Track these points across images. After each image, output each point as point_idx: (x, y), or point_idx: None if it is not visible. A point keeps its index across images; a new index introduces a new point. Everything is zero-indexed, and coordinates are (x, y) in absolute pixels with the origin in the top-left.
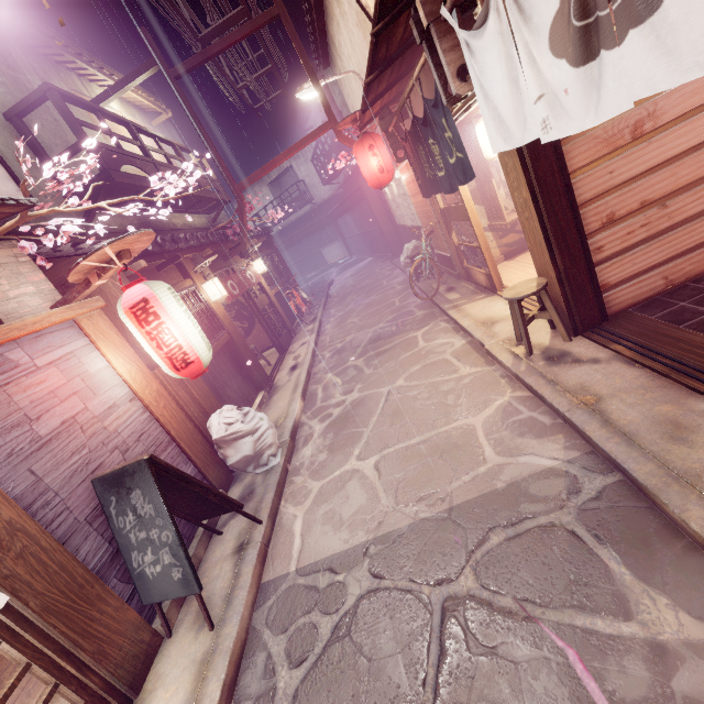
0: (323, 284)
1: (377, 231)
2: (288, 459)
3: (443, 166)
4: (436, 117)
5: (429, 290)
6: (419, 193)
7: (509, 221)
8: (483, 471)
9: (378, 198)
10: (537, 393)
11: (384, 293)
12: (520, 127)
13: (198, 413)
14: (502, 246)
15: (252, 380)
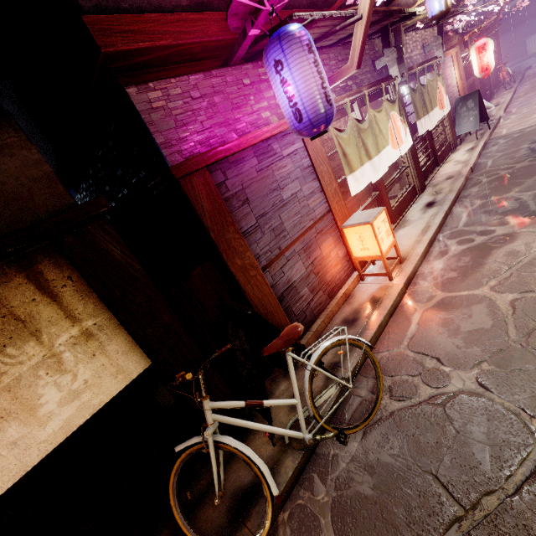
0: (520, 69)
1: None
2: (497, 123)
3: None
4: None
5: None
6: None
7: None
8: None
9: None
10: None
11: None
12: None
13: None
14: None
15: None
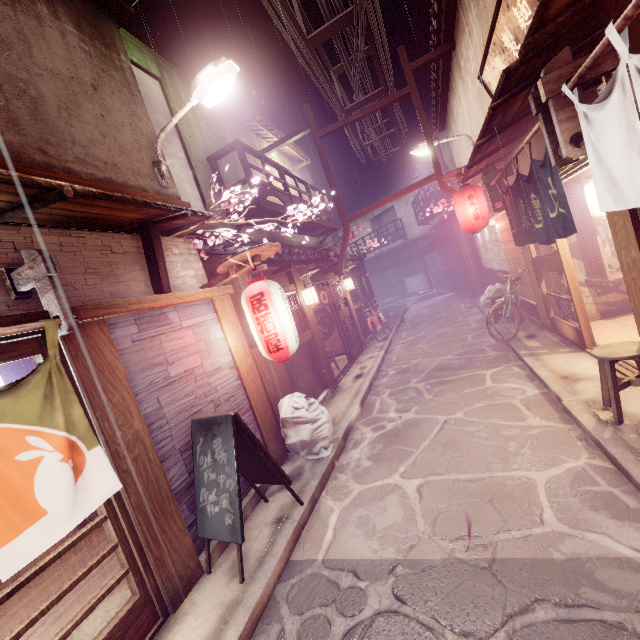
0: (400, 309)
1: (462, 270)
2: (337, 455)
3: (542, 219)
4: (541, 175)
5: (506, 333)
6: (512, 240)
7: (612, 279)
8: (538, 533)
9: (468, 241)
10: (622, 467)
11: (458, 327)
12: (636, 189)
13: (274, 392)
14: (599, 304)
15: (321, 377)
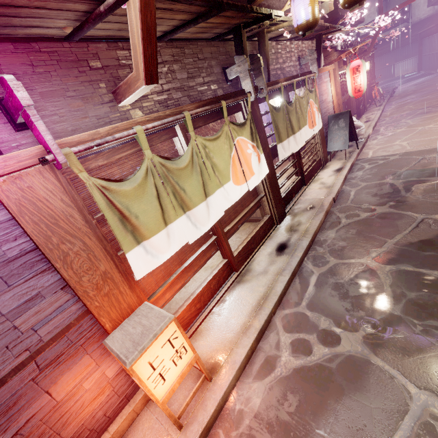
0: (389, 89)
1: None
2: (366, 142)
3: None
4: None
5: None
6: None
7: None
8: None
9: None
10: None
11: None
12: None
13: None
14: None
15: None
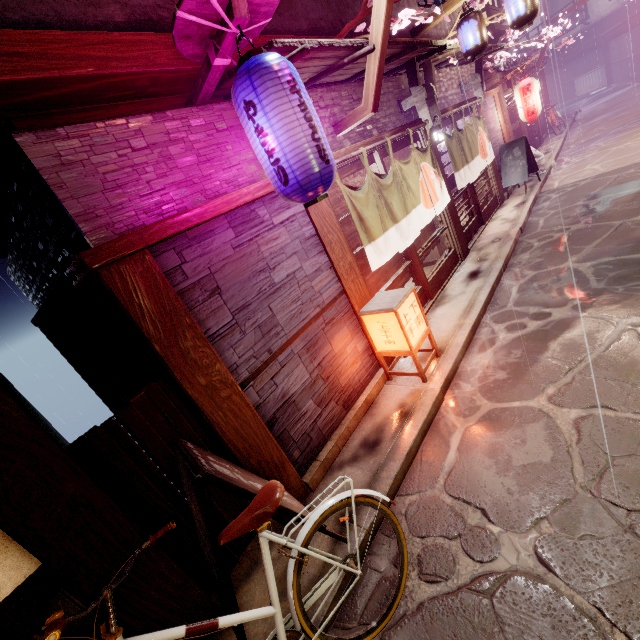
0: (569, 112)
1: None
2: (548, 174)
3: None
4: None
5: None
6: None
7: None
8: None
9: None
10: None
11: (636, 109)
12: None
13: None
14: None
15: None
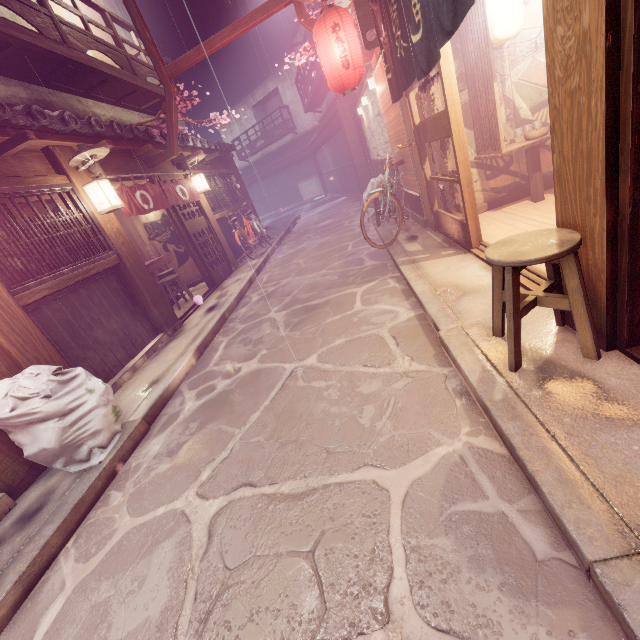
0: (290, 218)
1: (351, 167)
2: (124, 453)
3: (421, 12)
4: None
5: (387, 237)
6: (392, 105)
7: (506, 152)
8: None
9: (355, 127)
10: (523, 465)
11: (341, 234)
12: None
13: None
14: (487, 191)
15: (150, 318)
